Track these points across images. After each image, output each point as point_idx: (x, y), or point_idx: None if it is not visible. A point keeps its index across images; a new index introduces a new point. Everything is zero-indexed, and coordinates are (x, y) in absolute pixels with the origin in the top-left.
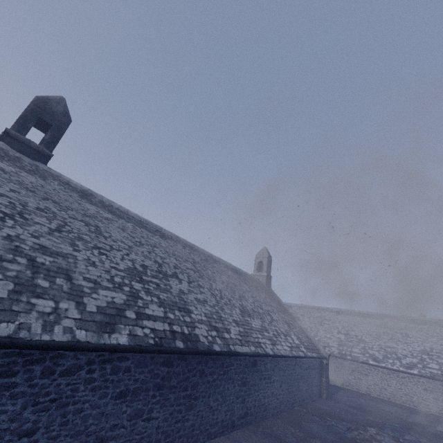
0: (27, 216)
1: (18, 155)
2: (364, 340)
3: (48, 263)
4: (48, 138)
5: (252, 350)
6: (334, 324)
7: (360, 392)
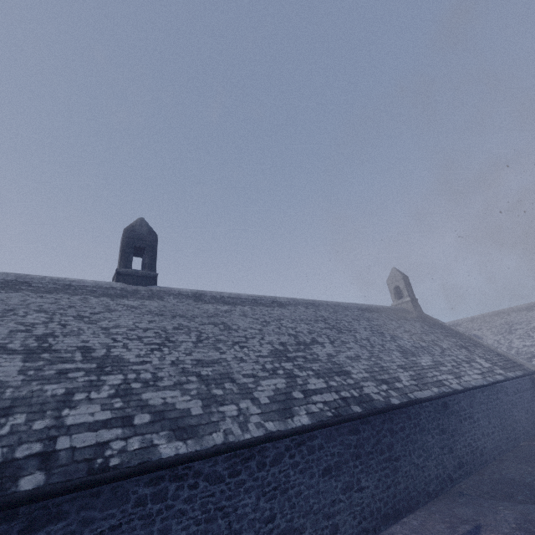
0: (172, 339)
1: (134, 288)
2: None
3: (211, 373)
4: (148, 261)
5: (436, 392)
6: (530, 325)
7: None
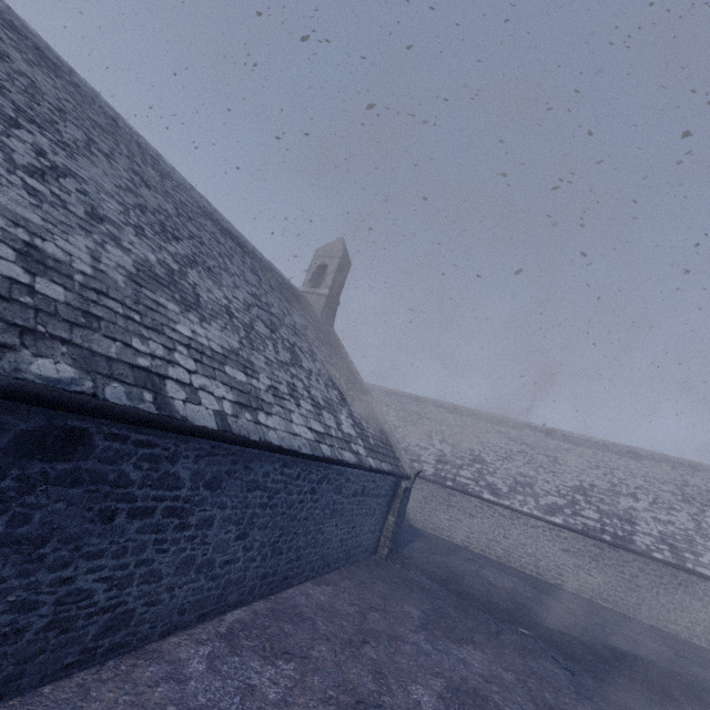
0: None
1: None
2: (483, 458)
3: None
4: None
5: (37, 373)
6: (439, 427)
7: (453, 543)
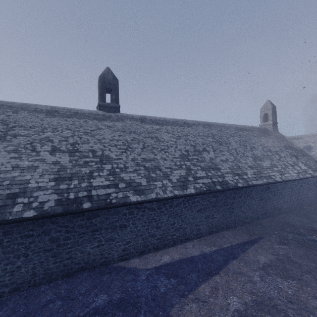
0: (131, 146)
1: (109, 114)
2: None
3: (150, 165)
4: (114, 97)
5: (265, 181)
6: None
7: None
